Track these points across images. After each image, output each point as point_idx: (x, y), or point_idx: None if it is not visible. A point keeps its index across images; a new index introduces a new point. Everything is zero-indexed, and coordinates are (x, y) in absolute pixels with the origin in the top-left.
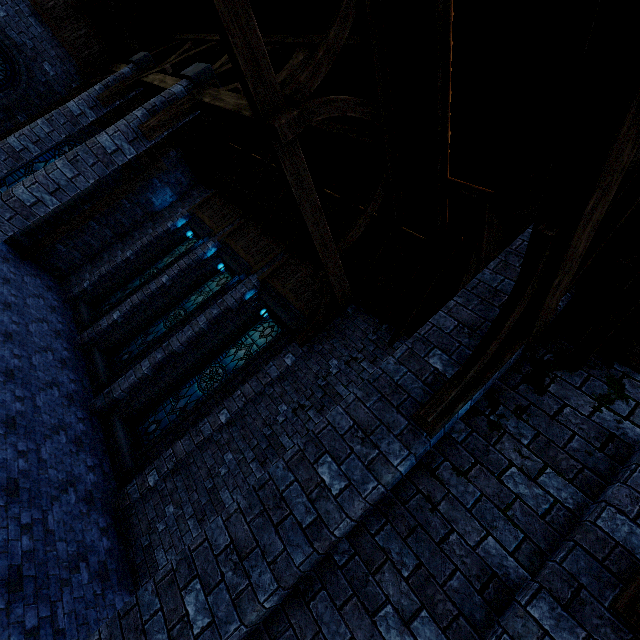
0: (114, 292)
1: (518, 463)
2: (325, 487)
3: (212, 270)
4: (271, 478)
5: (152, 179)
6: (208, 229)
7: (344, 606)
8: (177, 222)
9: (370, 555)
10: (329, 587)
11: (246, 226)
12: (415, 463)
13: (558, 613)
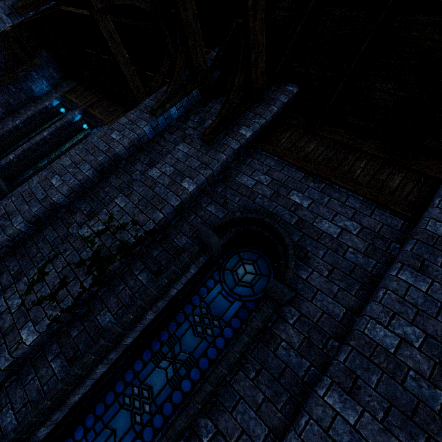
0: (9, 148)
1: (191, 126)
2: (113, 139)
3: (79, 128)
4: (91, 142)
5: (31, 72)
6: (75, 105)
7: (121, 176)
8: (53, 102)
9: (133, 162)
10: (116, 173)
11: (100, 101)
12: (155, 135)
13: (185, 145)
